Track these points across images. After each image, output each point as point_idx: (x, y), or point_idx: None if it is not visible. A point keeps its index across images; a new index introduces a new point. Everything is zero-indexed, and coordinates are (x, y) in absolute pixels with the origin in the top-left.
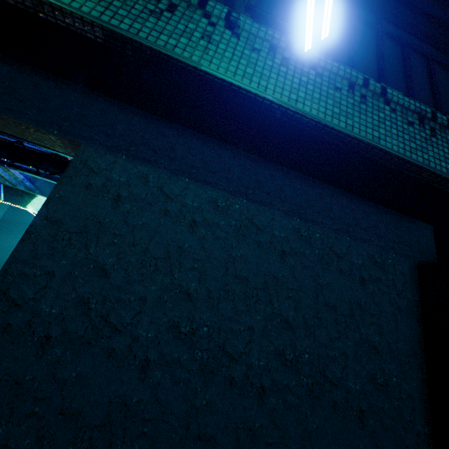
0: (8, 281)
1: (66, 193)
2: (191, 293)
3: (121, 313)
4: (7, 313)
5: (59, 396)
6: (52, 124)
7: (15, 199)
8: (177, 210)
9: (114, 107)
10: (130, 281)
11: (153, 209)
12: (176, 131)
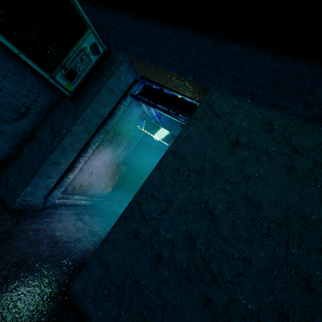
0: (143, 198)
1: (191, 133)
2: (313, 283)
3: (221, 265)
4: (138, 223)
5: (160, 312)
6: (189, 72)
7: (149, 129)
8: (305, 169)
9: (245, 50)
10: (235, 235)
11: (273, 161)
12: (318, 69)
